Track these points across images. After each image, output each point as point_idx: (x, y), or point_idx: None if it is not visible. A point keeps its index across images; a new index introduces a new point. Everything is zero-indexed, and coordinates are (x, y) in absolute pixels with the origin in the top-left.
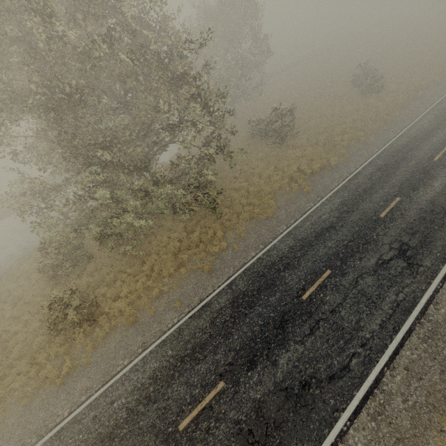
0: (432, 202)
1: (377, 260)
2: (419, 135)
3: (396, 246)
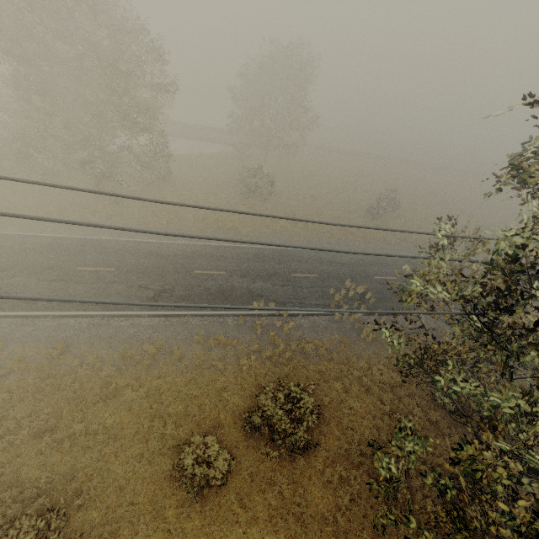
0: (234, 288)
1: (143, 284)
2: (324, 258)
3: (167, 287)
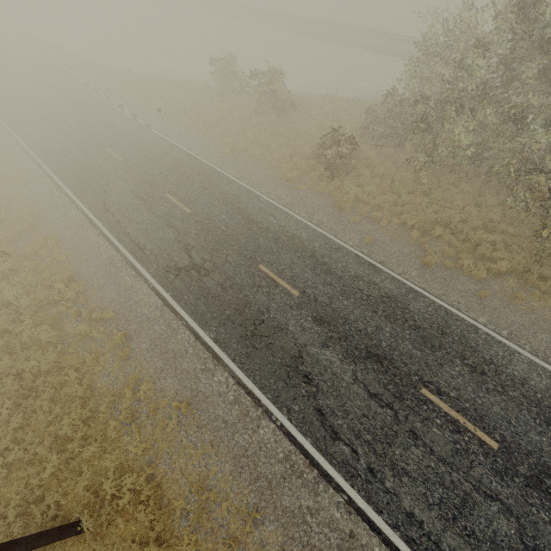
0: None
1: None
2: None
3: None
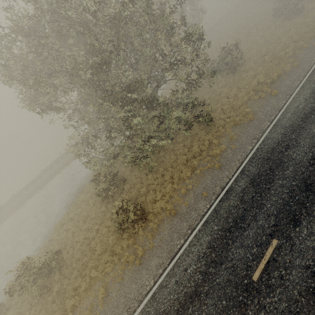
0: None
1: None
2: None
3: None
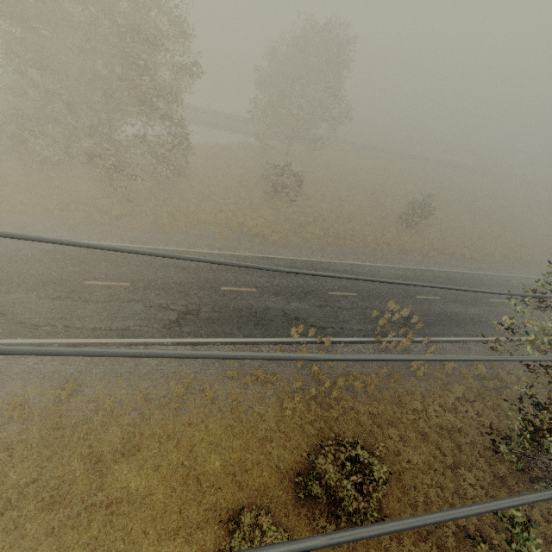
0: (267, 309)
1: (164, 303)
2: (361, 273)
3: (192, 307)
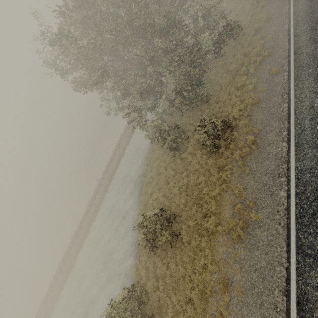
0: None
1: None
2: None
3: None
